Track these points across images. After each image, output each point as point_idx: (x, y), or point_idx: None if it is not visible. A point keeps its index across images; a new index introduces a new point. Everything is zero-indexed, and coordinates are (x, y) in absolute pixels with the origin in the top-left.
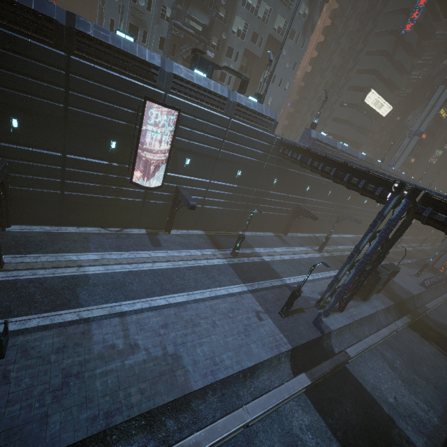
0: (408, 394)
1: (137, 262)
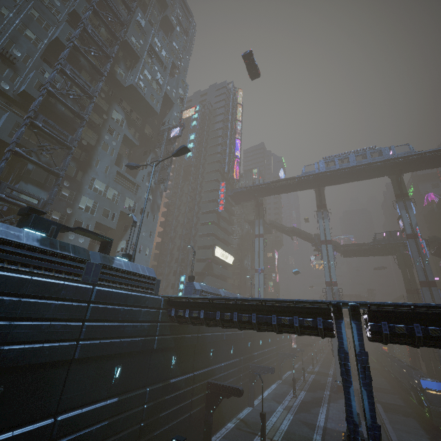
0: None
1: None
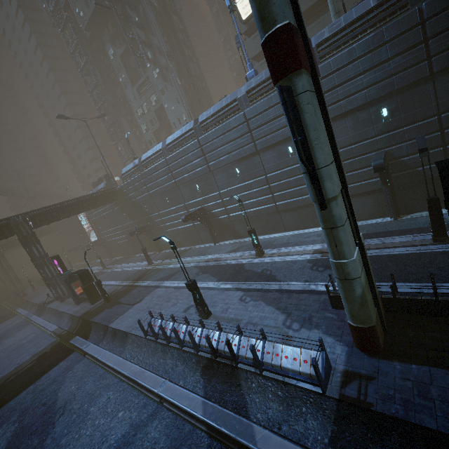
0: (3, 348)
1: None
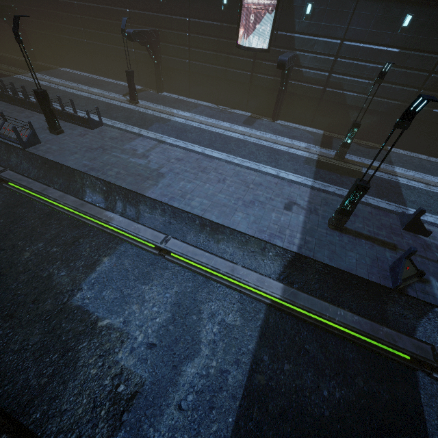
0: None
1: (213, 126)
